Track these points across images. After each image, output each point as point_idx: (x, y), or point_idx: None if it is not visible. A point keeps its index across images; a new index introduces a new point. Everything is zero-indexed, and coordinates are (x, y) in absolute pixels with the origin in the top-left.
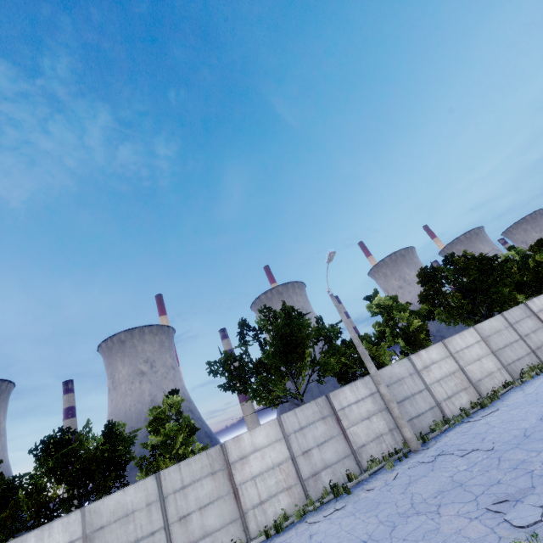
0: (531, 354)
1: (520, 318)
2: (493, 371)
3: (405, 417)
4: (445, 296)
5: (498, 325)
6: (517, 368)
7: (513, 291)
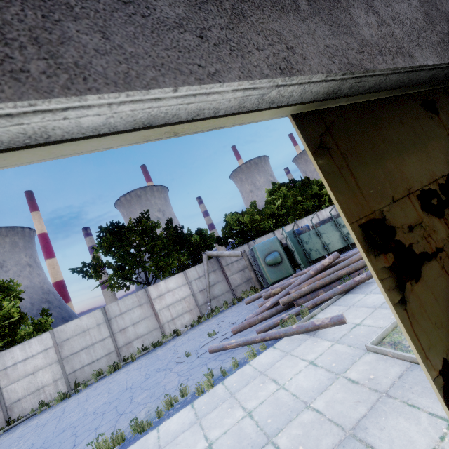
0: (113, 353)
1: (128, 308)
2: (45, 384)
3: None
4: (110, 265)
5: (89, 323)
6: (83, 374)
7: (198, 251)
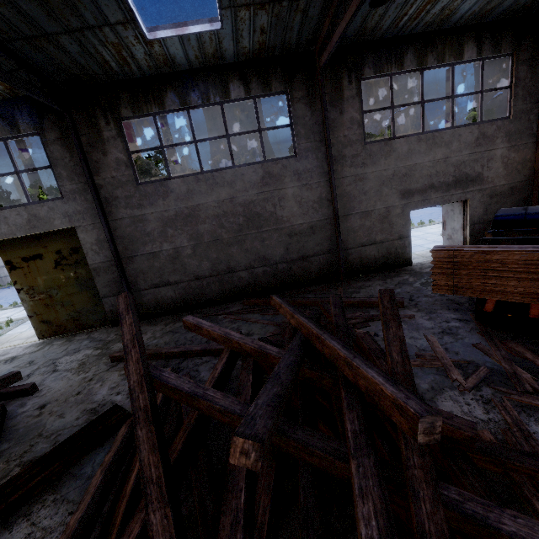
0: None
1: None
2: None
3: (2, 274)
4: None
5: None
6: None
7: None
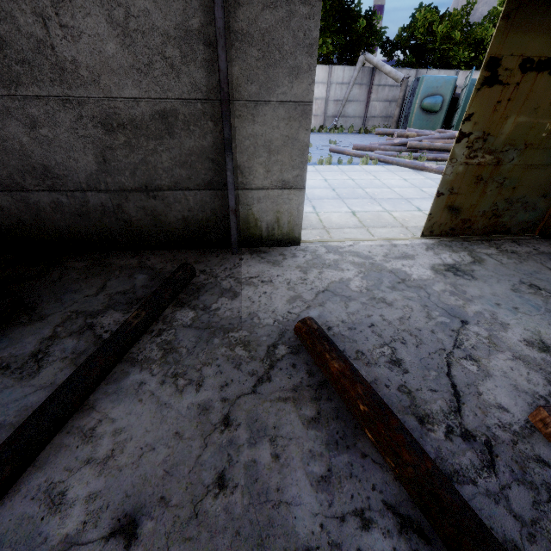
0: None
1: None
2: None
3: None
4: None
5: None
6: None
7: (354, 48)
